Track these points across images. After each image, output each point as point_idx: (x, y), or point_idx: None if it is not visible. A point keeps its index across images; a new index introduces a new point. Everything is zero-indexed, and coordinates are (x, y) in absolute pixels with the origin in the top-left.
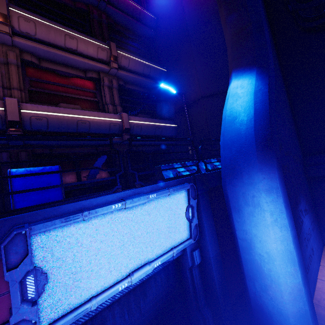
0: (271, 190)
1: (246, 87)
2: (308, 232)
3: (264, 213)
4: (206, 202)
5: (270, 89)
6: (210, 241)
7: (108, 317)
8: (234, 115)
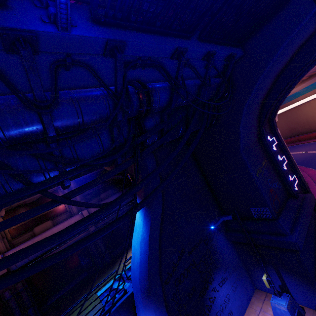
0: None
1: (139, 228)
2: (224, 301)
3: None
4: None
5: (152, 233)
6: None
7: None
8: (134, 255)
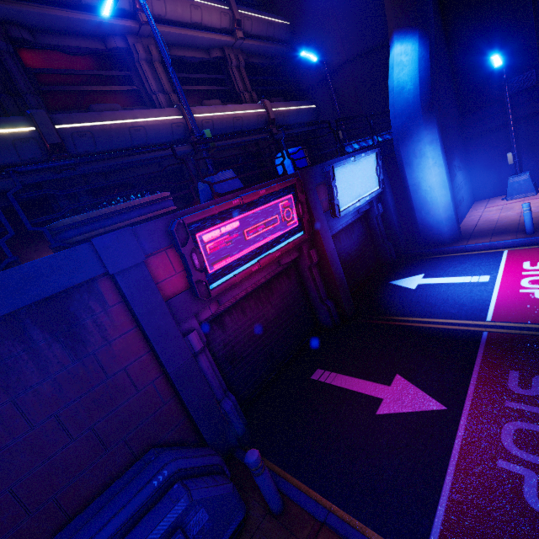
0: (432, 142)
1: (410, 54)
2: (460, 184)
3: (428, 159)
4: (384, 167)
5: (431, 54)
6: (389, 195)
7: (341, 238)
8: (401, 85)
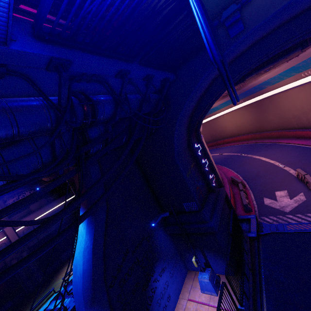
0: None
1: (81, 238)
2: (164, 288)
3: None
4: None
5: (96, 240)
6: None
7: None
8: (76, 267)
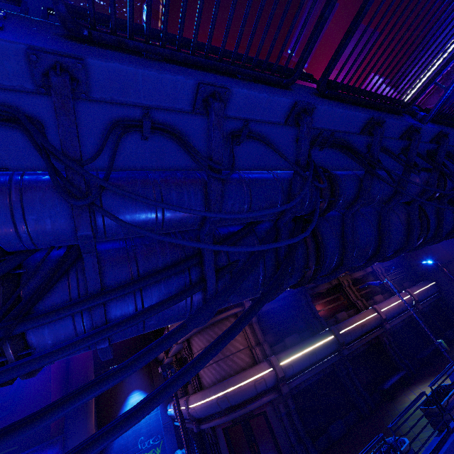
0: None
1: None
2: None
3: None
4: None
5: None
6: None
7: None
8: None
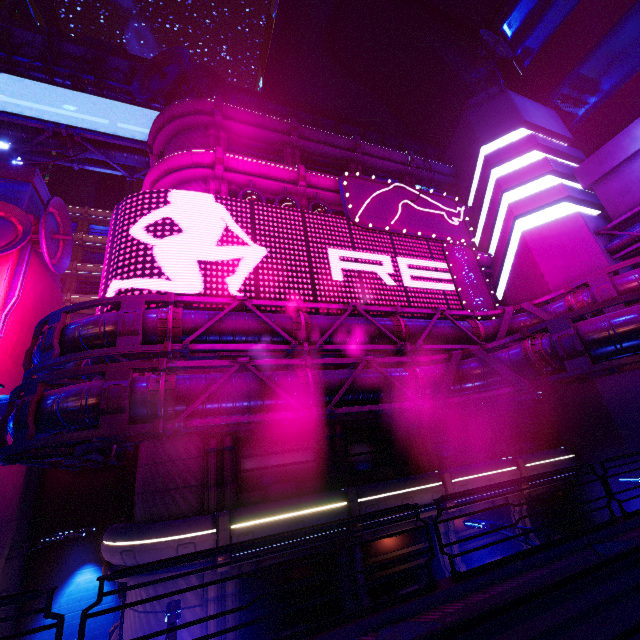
0: None
1: None
2: None
3: None
4: None
5: None
6: None
7: None
8: None
